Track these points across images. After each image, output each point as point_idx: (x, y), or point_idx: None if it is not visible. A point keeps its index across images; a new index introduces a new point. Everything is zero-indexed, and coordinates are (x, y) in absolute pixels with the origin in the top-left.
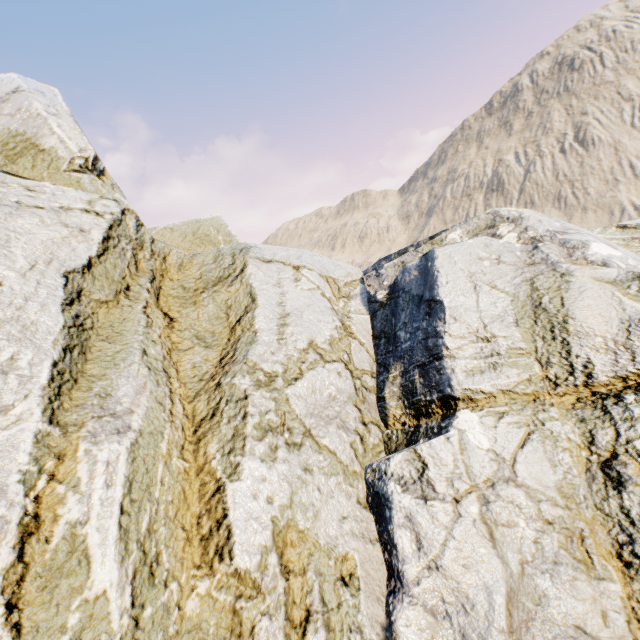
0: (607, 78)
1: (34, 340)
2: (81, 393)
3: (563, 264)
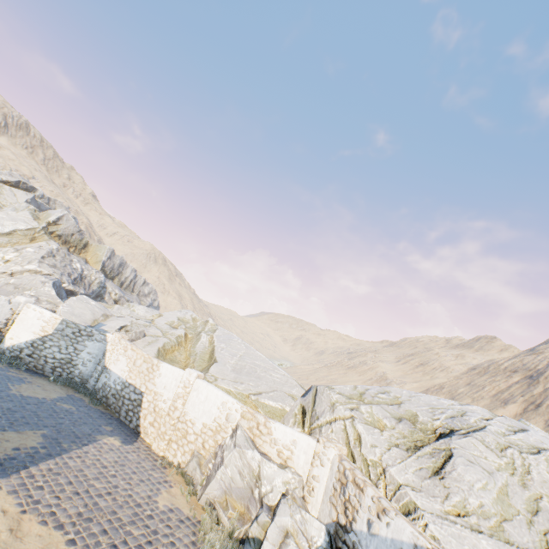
0: None
1: (3, 231)
2: (0, 237)
3: (26, 248)
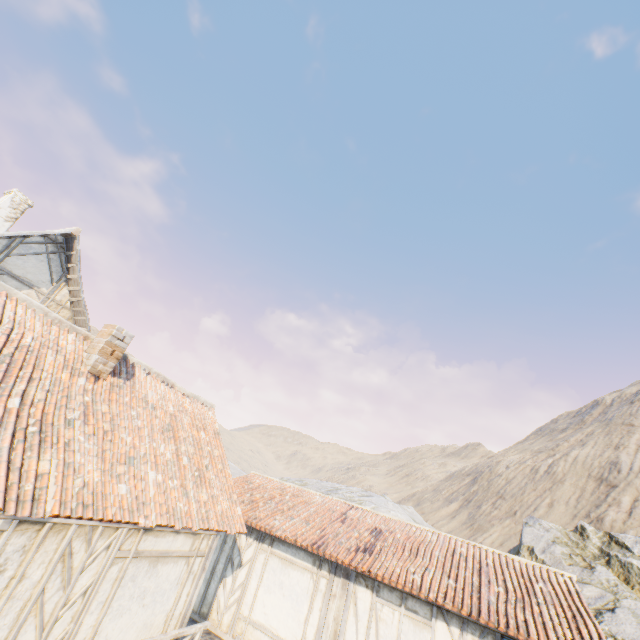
0: (635, 420)
1: None
2: None
3: None
